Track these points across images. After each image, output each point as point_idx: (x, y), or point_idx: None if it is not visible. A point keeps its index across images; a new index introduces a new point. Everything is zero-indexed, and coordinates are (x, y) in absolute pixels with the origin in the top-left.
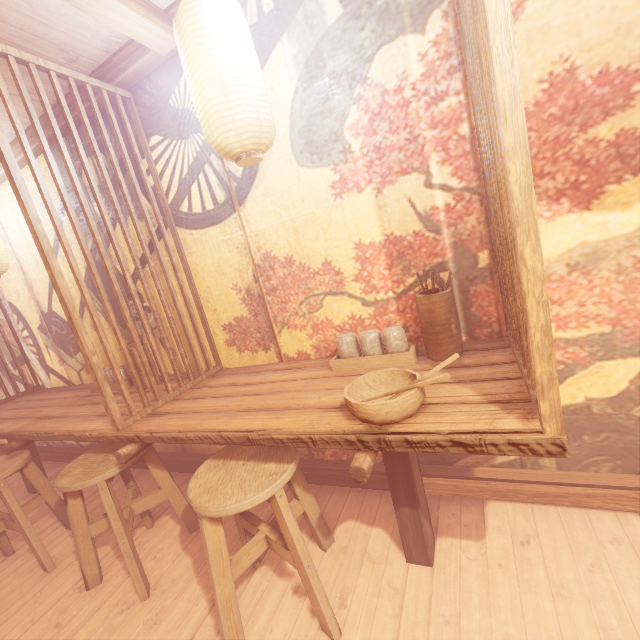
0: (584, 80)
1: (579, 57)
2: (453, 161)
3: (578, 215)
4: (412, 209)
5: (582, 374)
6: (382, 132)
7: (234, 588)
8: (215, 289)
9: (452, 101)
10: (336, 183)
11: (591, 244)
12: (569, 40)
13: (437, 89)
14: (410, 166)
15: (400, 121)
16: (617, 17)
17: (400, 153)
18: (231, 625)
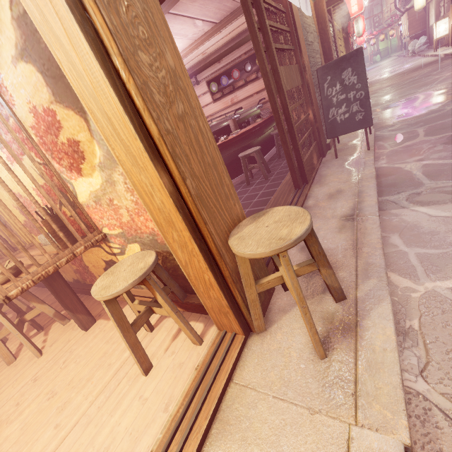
0: (42, 113)
1: (32, 101)
2: (32, 150)
3: (82, 178)
4: (36, 172)
5: (128, 250)
6: (3, 134)
7: (1, 341)
8: (9, 207)
9: (12, 120)
10: (7, 158)
11: (93, 192)
12: (24, 92)
13: (4, 113)
14: (22, 151)
15: (4, 129)
16: (30, 81)
17: (15, 145)
18: (3, 353)
